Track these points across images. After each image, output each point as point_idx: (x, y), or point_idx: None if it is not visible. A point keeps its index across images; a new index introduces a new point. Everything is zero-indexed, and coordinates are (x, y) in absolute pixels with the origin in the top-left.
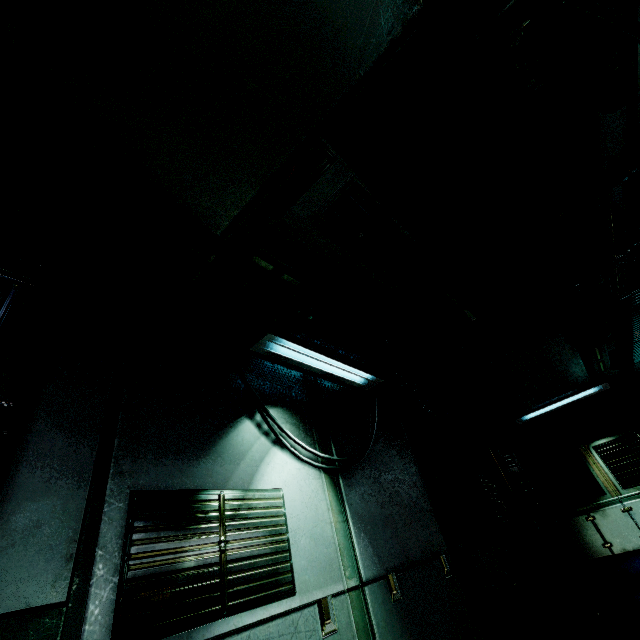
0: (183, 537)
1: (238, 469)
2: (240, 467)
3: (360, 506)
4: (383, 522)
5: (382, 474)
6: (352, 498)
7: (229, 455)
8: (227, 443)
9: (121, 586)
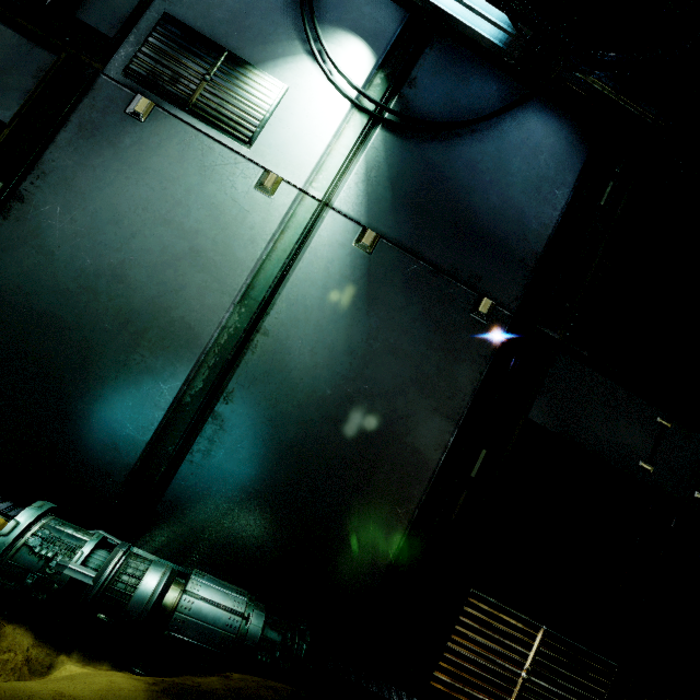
0: (182, 55)
1: (254, 48)
2: (257, 48)
3: (383, 165)
4: (407, 200)
5: (458, 172)
6: (377, 152)
7: (252, 35)
8: (256, 26)
9: (137, 51)
